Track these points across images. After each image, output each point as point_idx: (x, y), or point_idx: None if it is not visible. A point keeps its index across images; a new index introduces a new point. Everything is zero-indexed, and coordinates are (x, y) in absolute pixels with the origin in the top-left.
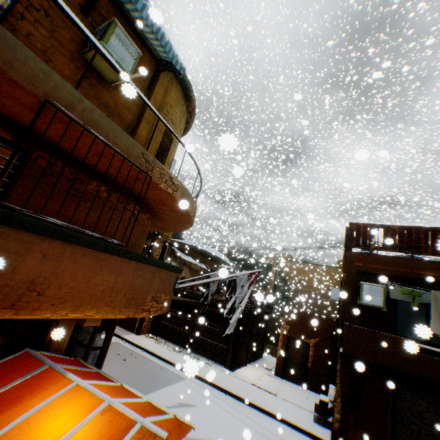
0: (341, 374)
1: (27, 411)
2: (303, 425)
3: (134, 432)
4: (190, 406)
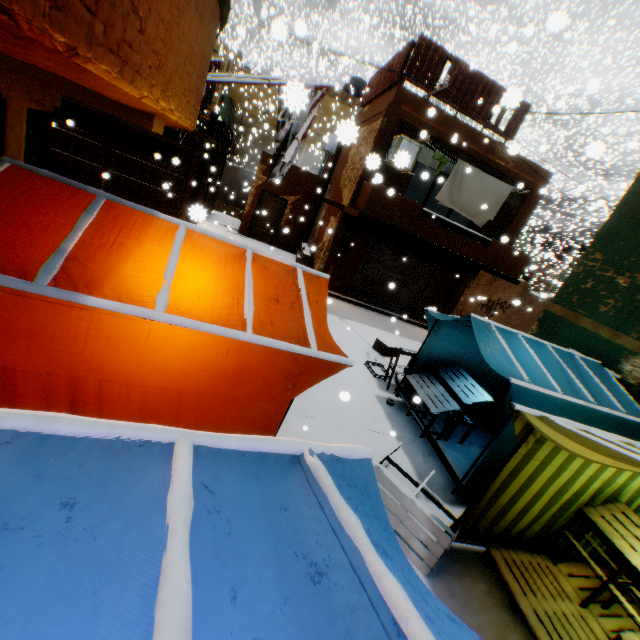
0: (336, 233)
1: (165, 261)
2: None
3: (302, 276)
4: None
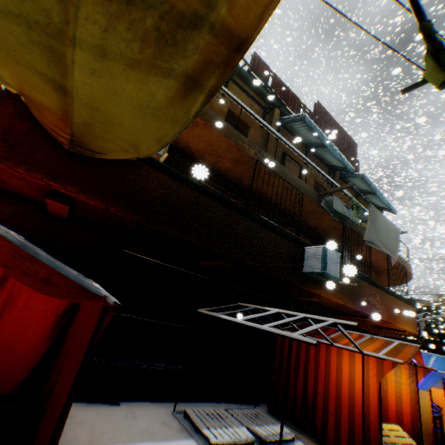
0: None
1: None
2: None
3: None
4: None
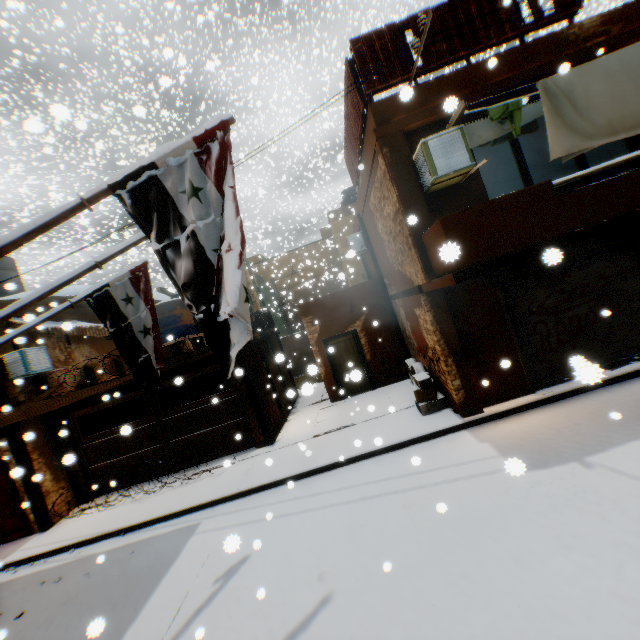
0: (439, 325)
1: None
2: (420, 431)
3: None
4: (237, 573)
